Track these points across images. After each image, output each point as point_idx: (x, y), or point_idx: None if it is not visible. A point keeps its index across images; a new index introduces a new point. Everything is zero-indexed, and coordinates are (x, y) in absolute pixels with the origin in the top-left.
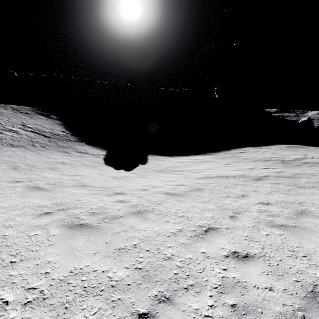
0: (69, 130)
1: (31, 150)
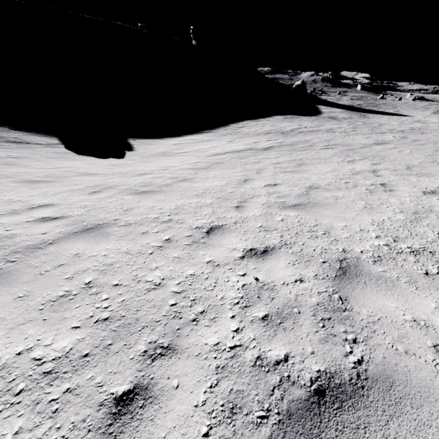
0: None
1: None
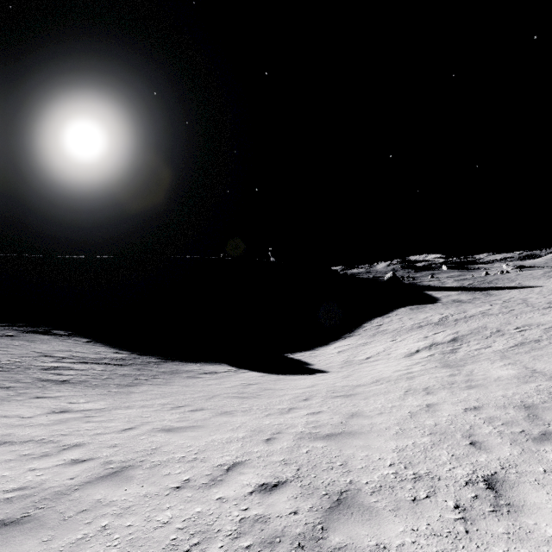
0: (119, 348)
1: (162, 385)
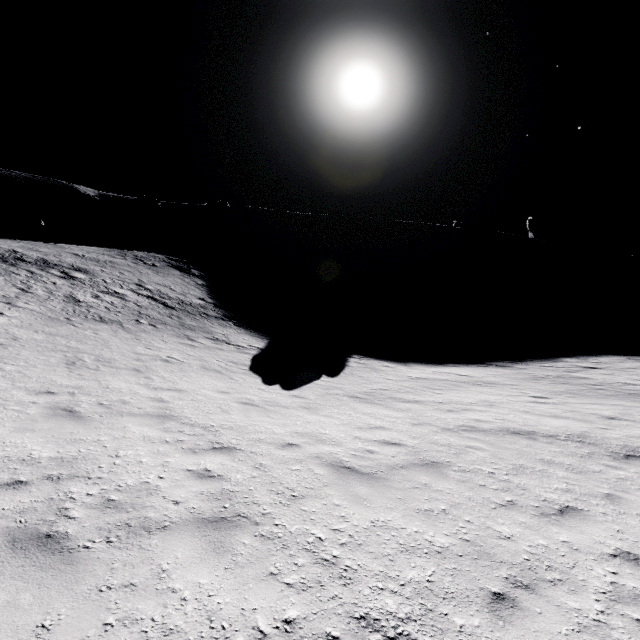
0: (213, 296)
1: (127, 331)
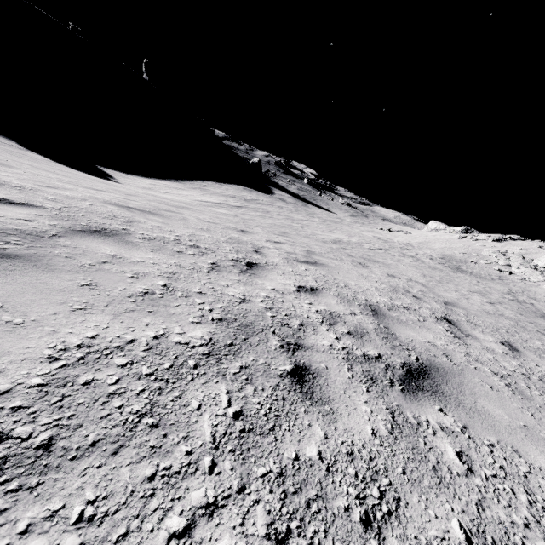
0: None
1: None
